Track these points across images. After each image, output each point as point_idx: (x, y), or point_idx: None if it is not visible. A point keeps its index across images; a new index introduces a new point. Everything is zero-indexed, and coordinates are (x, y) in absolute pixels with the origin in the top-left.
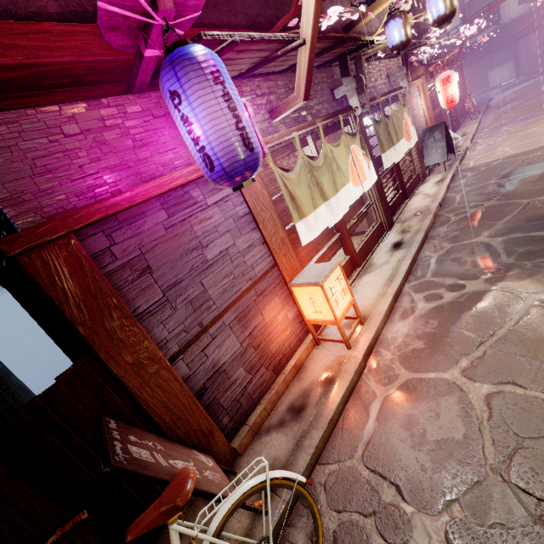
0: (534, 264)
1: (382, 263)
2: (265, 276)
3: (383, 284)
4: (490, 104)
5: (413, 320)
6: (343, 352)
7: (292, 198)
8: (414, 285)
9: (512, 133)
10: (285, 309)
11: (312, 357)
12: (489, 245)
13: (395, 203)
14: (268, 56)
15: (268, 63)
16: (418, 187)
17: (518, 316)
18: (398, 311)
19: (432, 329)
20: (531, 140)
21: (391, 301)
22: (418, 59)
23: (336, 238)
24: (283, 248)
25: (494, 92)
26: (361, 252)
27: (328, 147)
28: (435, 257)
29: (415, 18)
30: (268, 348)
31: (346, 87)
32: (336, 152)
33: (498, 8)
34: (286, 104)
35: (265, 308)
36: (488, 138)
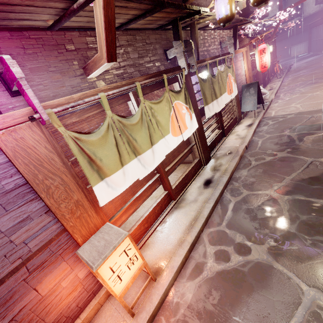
0: (313, 242)
1: (192, 201)
2: (46, 246)
3: (186, 227)
4: (290, 68)
5: (199, 284)
6: (126, 318)
7: (92, 160)
8: (210, 232)
9: (303, 93)
10: (74, 271)
11: (101, 313)
12: (276, 202)
13: (215, 141)
14: (67, 8)
15: (69, 16)
16: (234, 127)
17: (295, 322)
18: (190, 264)
19: (212, 306)
20: (315, 102)
21: (186, 253)
22: (245, 33)
23: (154, 179)
24: (77, 210)
25: (293, 60)
26: (178, 188)
27: (147, 104)
28: (233, 202)
29: (247, 2)
30: (42, 322)
31: (176, 50)
32: (156, 108)
33: (302, 6)
34: (94, 63)
35: (43, 280)
36: (286, 94)
